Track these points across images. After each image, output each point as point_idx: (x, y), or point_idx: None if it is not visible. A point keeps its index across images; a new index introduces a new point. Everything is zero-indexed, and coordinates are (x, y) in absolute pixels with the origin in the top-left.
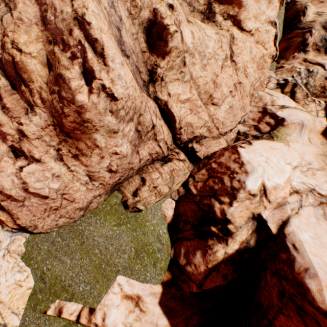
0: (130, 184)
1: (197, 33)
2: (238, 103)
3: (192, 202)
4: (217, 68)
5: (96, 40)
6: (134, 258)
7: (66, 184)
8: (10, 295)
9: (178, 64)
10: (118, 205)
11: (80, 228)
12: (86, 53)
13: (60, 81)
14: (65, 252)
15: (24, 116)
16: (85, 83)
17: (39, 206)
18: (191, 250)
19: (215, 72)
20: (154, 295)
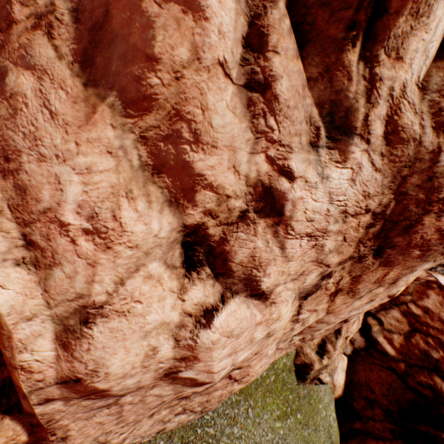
0: None
1: None
2: None
3: (382, 366)
4: None
5: None
6: None
7: (261, 348)
8: None
9: None
10: (287, 372)
11: (211, 431)
12: None
13: None
14: None
15: (303, 148)
16: None
17: (154, 400)
18: None
19: None
20: None
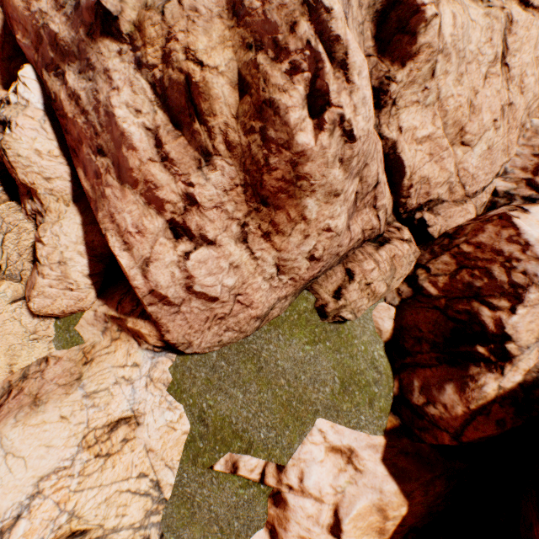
0: (328, 280)
1: (461, 17)
2: (501, 141)
3: (428, 307)
4: (478, 79)
5: (337, 39)
6: (339, 393)
7: (244, 279)
8: (162, 441)
9: (424, 75)
10: (309, 313)
11: (255, 347)
12: (320, 63)
13: (267, 112)
14: (233, 382)
15: (195, 172)
16: (308, 114)
17: (200, 313)
18: (434, 382)
19: (474, 87)
20: (374, 448)
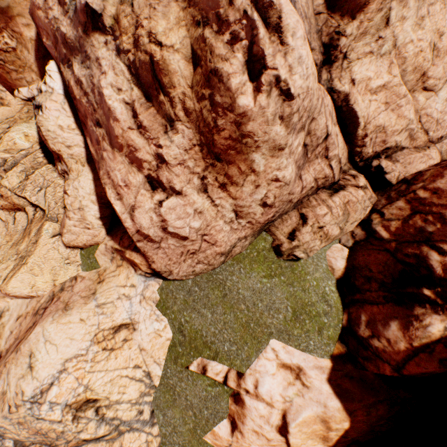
0: (283, 223)
1: None
2: None
3: (379, 250)
4: (443, 20)
5: (270, 5)
6: (291, 320)
7: (208, 223)
8: (151, 344)
9: (376, 25)
10: (267, 251)
11: (221, 277)
12: (255, 30)
13: (213, 80)
14: (204, 304)
15: (162, 136)
16: (248, 78)
17: (176, 249)
18: (380, 318)
19: (438, 29)
20: (320, 369)
